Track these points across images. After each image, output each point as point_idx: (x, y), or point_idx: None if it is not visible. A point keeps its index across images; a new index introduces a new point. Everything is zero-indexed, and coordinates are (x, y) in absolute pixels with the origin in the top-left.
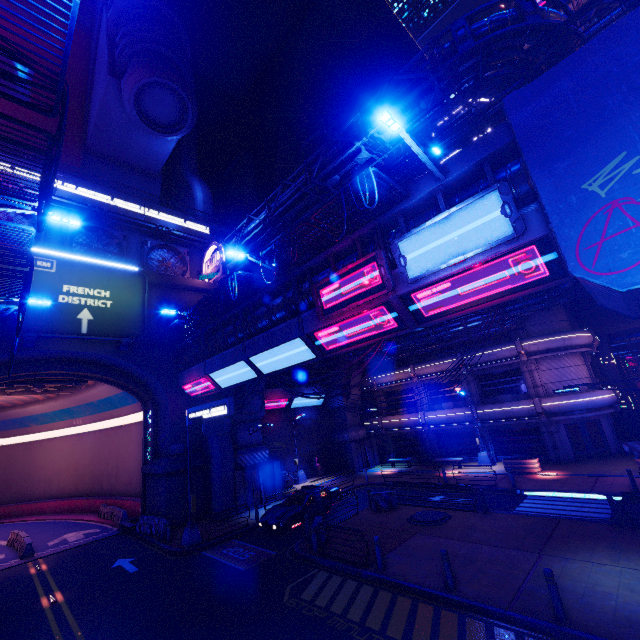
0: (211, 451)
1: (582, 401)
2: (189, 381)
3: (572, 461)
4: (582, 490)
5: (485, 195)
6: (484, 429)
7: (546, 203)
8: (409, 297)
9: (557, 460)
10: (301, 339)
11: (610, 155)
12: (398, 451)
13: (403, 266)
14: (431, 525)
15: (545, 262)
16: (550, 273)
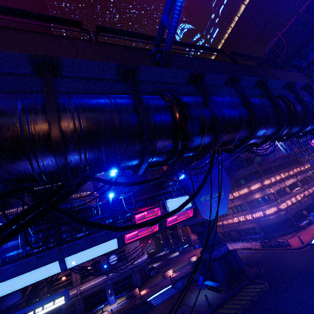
0: None
1: (144, 258)
2: None
3: (141, 285)
4: (161, 289)
5: (186, 196)
6: (110, 284)
7: (196, 201)
8: (166, 219)
9: (137, 287)
10: (117, 238)
11: (202, 195)
12: None
13: (168, 210)
14: None
15: (193, 213)
16: (192, 215)
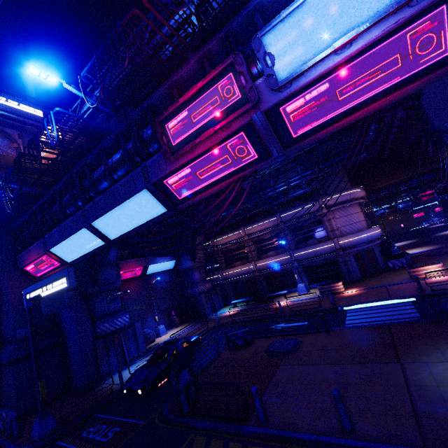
0: (65, 327)
1: (365, 236)
2: (29, 261)
3: (360, 279)
4: (384, 298)
5: None
6: (299, 267)
7: None
8: (276, 113)
9: (351, 280)
10: (148, 190)
11: None
12: (237, 294)
13: (270, 67)
14: (289, 354)
15: None
16: None
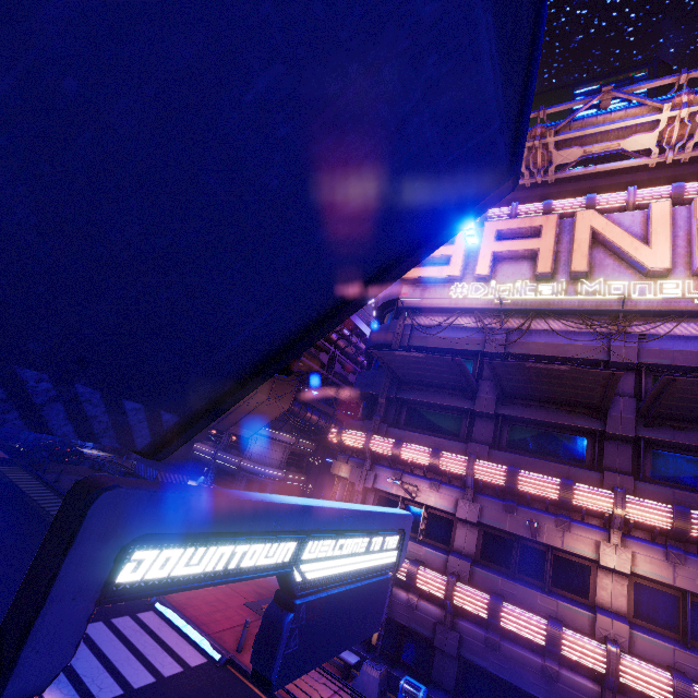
0: None
1: (259, 469)
2: None
3: None
4: None
5: None
6: (216, 465)
7: None
8: None
9: None
10: None
11: None
12: None
13: None
14: None
15: None
16: None
